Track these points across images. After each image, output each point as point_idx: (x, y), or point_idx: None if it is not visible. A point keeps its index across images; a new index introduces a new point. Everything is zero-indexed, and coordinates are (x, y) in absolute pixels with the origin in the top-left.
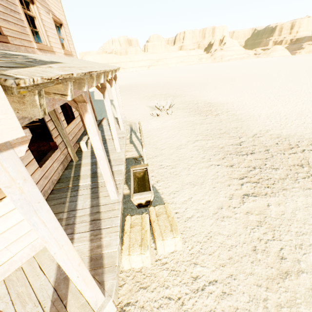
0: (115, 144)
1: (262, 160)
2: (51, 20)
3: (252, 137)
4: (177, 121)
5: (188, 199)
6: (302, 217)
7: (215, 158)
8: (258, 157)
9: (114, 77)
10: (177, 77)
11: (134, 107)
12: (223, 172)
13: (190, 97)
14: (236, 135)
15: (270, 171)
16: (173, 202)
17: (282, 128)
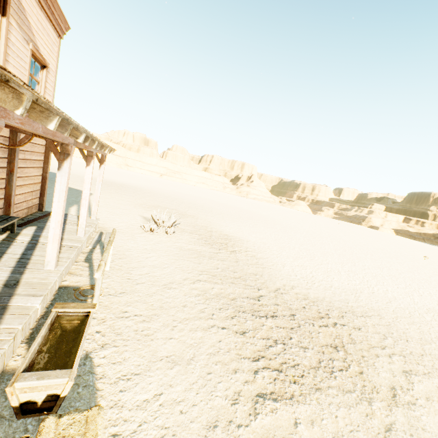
0: (48, 254)
1: (286, 330)
2: (27, 51)
3: (275, 292)
4: (178, 246)
5: (153, 397)
6: None
7: (221, 315)
8: (281, 324)
9: (101, 159)
10: (194, 196)
11: (120, 212)
12: (228, 343)
13: (204, 221)
14: (254, 285)
15: (298, 351)
16: (117, 403)
17: (310, 288)
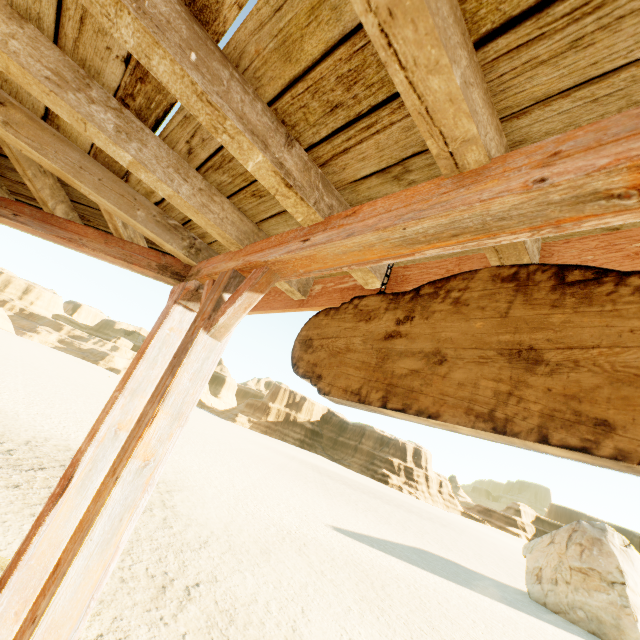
0: None
1: None
2: None
3: (28, 445)
4: None
5: None
6: (148, 535)
7: None
8: (56, 474)
9: None
10: None
11: None
12: (7, 497)
13: None
14: None
15: None
16: None
17: (69, 439)
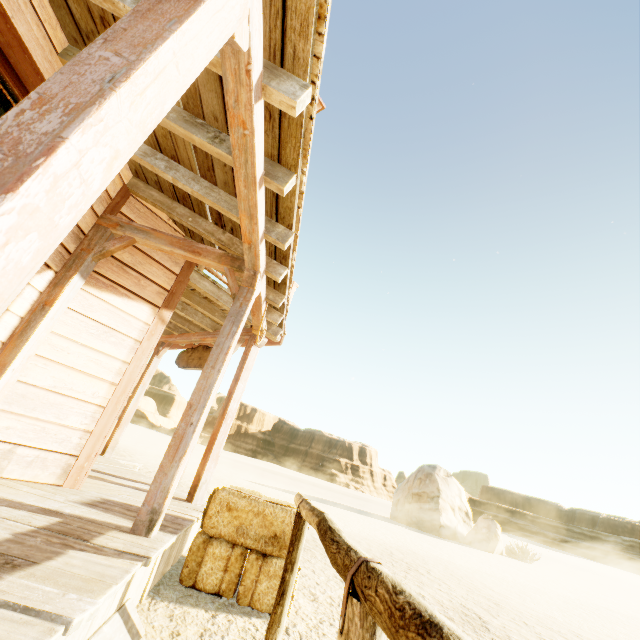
0: None
1: None
2: None
3: None
4: None
5: None
6: None
7: None
8: None
9: None
10: None
11: None
12: None
13: None
14: None
15: None
16: None
17: None
